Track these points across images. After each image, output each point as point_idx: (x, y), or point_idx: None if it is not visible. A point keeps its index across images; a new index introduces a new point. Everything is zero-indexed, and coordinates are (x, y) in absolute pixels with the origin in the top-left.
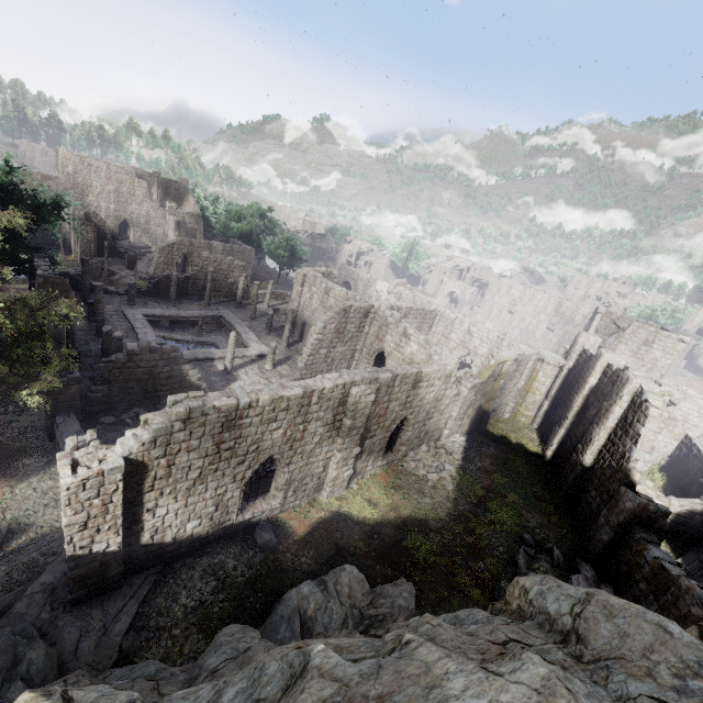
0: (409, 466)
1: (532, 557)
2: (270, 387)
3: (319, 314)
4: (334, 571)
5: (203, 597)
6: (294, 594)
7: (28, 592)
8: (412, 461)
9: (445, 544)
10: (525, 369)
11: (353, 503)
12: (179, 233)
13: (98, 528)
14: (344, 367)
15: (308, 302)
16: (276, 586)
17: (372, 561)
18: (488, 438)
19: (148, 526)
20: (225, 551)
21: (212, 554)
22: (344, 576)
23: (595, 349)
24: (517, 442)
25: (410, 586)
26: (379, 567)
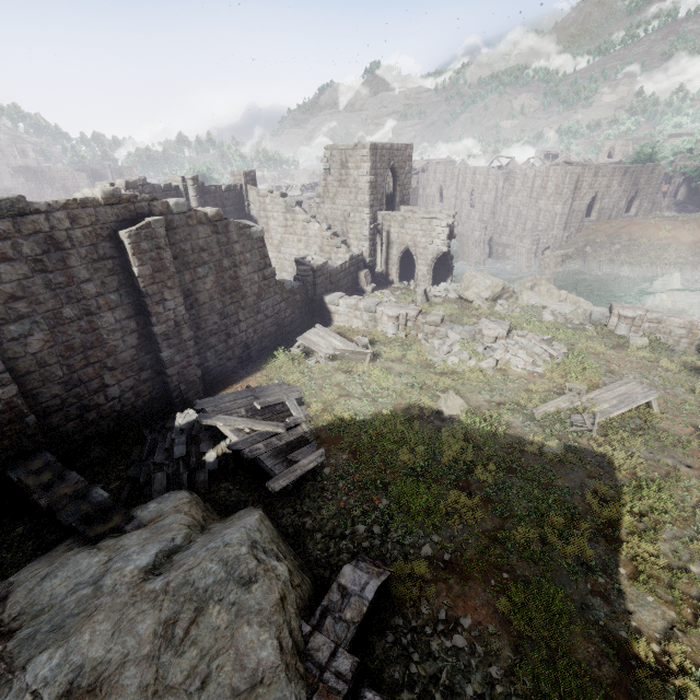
0: None
1: None
2: None
3: None
4: None
5: None
6: None
7: None
8: None
9: None
10: None
11: None
12: None
13: None
14: None
15: None
16: None
17: None
18: None
19: None
20: None
21: None
22: None
23: (244, 184)
24: None
25: None
26: None
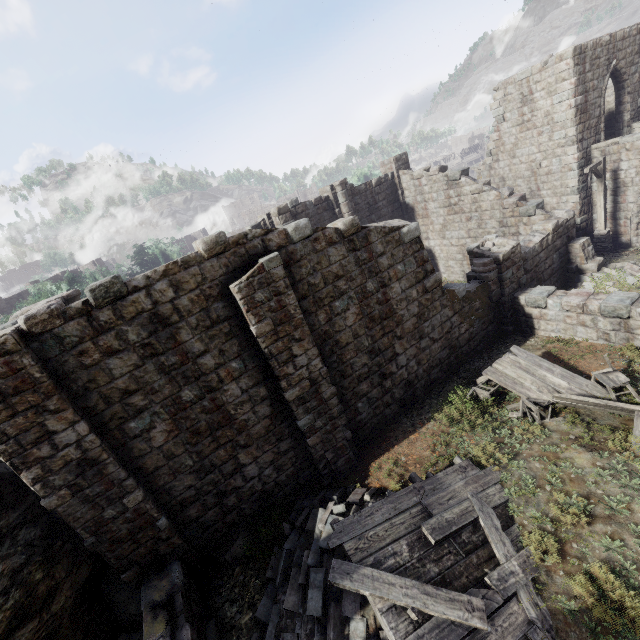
0: None
1: None
2: None
3: None
4: None
5: None
6: None
7: None
8: None
9: None
10: None
11: None
12: None
13: None
14: None
15: None
16: None
17: None
18: None
19: None
20: None
21: None
22: None
23: (396, 171)
24: None
25: None
26: None
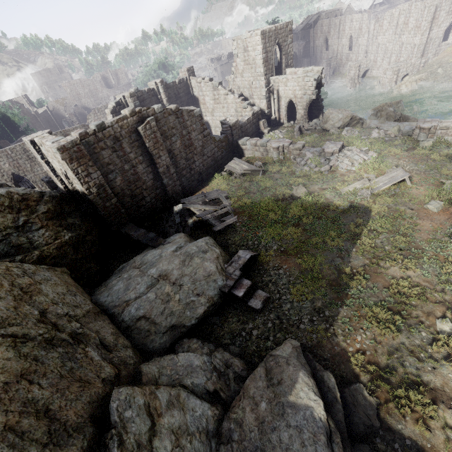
0: None
1: None
2: None
3: None
4: None
5: None
6: None
7: None
8: None
9: None
10: None
11: None
12: None
13: None
14: None
15: None
16: None
17: None
18: None
19: None
20: None
21: None
22: None
23: (188, 77)
24: None
25: None
26: None
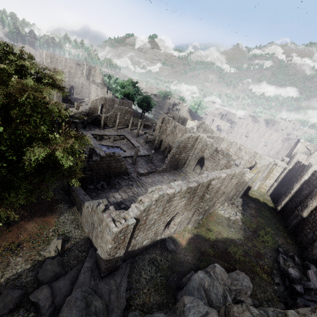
0: (220, 212)
1: (285, 259)
2: (183, 182)
3: (170, 137)
4: (210, 266)
5: (152, 274)
6: (197, 277)
7: (82, 271)
8: (222, 210)
9: (245, 251)
10: (267, 168)
11: (202, 230)
12: (97, 93)
13: (119, 248)
14: (183, 163)
15: (164, 131)
16: (180, 269)
17: (217, 259)
18: (250, 199)
19: (132, 244)
20: (155, 252)
21: (149, 253)
22: (217, 269)
23: (303, 161)
24: (263, 201)
25: (245, 275)
26: (221, 262)
